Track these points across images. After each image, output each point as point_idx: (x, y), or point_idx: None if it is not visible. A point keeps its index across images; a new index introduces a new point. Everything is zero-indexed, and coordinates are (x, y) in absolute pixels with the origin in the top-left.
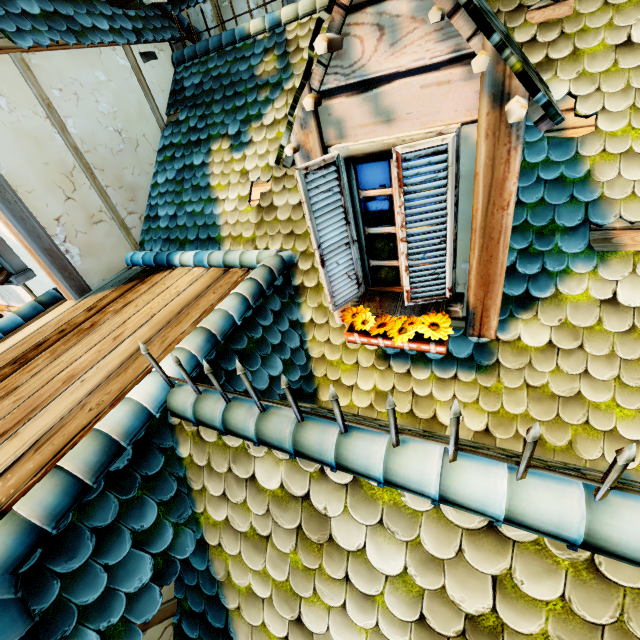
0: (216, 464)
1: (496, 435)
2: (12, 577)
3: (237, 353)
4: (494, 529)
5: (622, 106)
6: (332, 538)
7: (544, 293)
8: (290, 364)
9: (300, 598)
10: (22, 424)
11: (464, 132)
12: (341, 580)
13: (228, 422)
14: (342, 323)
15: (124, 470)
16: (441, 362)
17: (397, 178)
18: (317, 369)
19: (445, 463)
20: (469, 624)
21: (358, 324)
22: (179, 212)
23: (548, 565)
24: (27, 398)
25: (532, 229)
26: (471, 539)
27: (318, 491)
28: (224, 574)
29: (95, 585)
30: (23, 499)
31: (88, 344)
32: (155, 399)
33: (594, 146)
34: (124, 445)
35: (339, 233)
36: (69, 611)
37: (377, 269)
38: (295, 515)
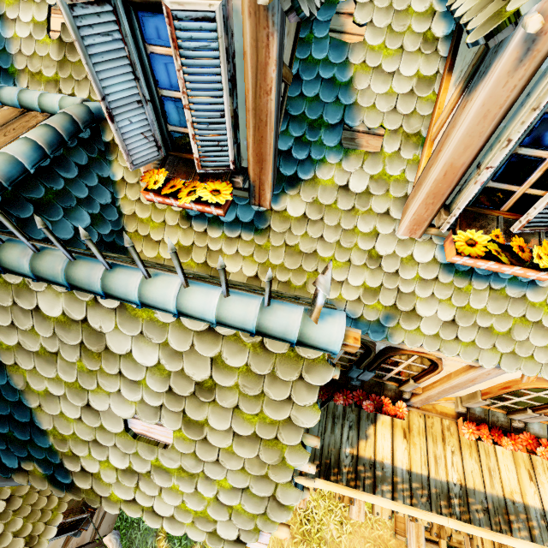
0: (0, 299)
1: (262, 279)
2: None
3: (32, 202)
4: (212, 330)
5: (383, 23)
6: (108, 347)
7: (307, 176)
8: (99, 218)
9: (88, 391)
10: None
11: (235, 4)
12: (116, 374)
13: (2, 261)
14: None
15: None
16: (230, 224)
17: (171, 37)
18: (129, 225)
19: (182, 289)
20: (197, 387)
21: (151, 184)
22: None
23: (241, 347)
24: None
25: (307, 121)
26: (199, 337)
27: (94, 315)
28: (23, 384)
29: None
30: None
31: None
32: None
33: (359, 55)
34: None
35: (128, 88)
36: None
37: (175, 135)
38: (77, 334)
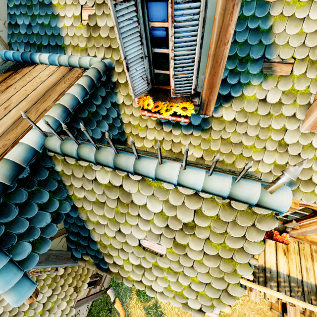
0: (76, 174)
1: (205, 159)
2: None
3: (82, 119)
4: (197, 194)
5: None
6: (132, 201)
7: (237, 94)
8: (112, 126)
9: (120, 223)
10: None
11: None
12: (136, 216)
13: (80, 154)
14: (139, 105)
15: (27, 178)
16: (186, 127)
17: (171, 16)
18: (126, 129)
19: (181, 170)
20: (184, 226)
21: (147, 106)
22: (32, 23)
23: (214, 205)
24: None
25: (238, 58)
26: (188, 198)
27: (126, 183)
28: (86, 217)
29: (23, 226)
30: None
31: None
32: (37, 143)
33: (278, 9)
34: (24, 166)
35: (137, 50)
36: (12, 236)
37: (158, 75)
38: (116, 193)
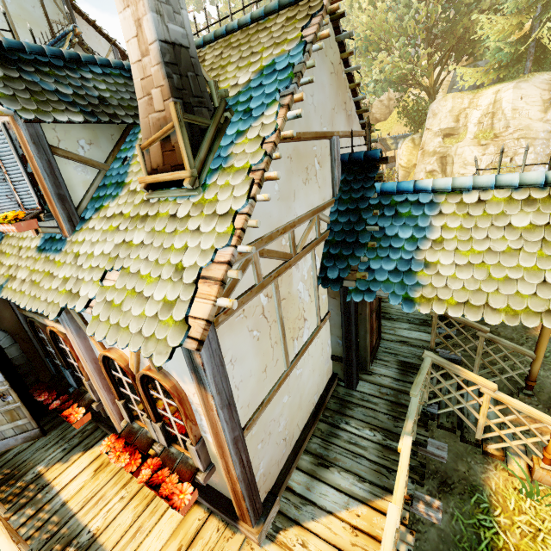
0: None
1: None
2: None
3: None
4: None
5: None
6: None
7: None
8: None
9: None
10: None
11: None
12: None
13: None
14: None
15: None
16: None
17: None
18: None
19: None
20: None
21: None
22: None
23: None
24: None
25: None
26: None
27: None
28: None
29: None
30: None
31: None
32: None
33: None
34: None
35: None
36: None
37: None
38: None
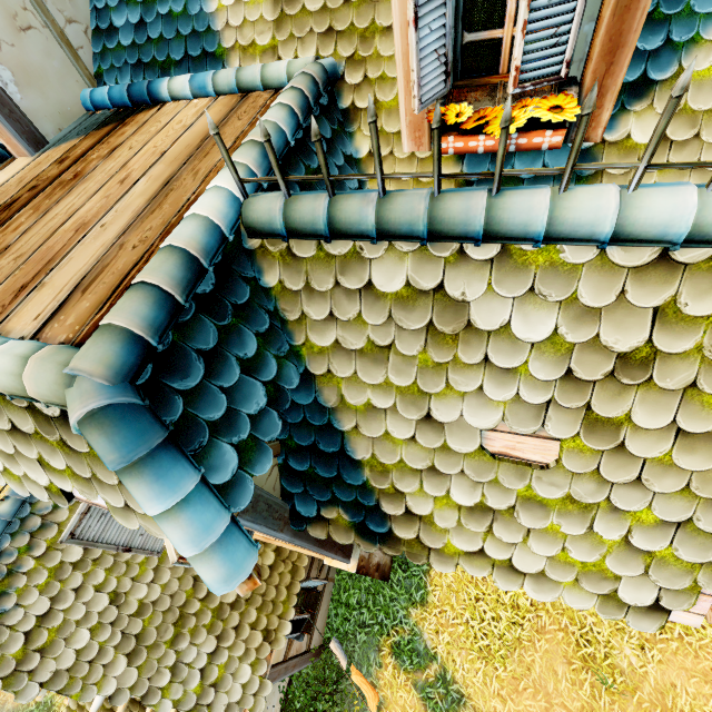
0: (318, 283)
1: None
2: (132, 387)
3: (297, 182)
4: (666, 258)
5: None
6: (470, 324)
7: (664, 74)
8: None
9: (430, 395)
10: (44, 275)
11: None
12: (479, 364)
13: (336, 219)
14: (411, 151)
15: (211, 295)
16: (535, 180)
17: None
18: None
19: (623, 195)
20: (620, 363)
21: (457, 118)
22: (147, 16)
23: None
24: (32, 253)
25: None
26: (637, 277)
27: (455, 277)
28: (336, 399)
29: (216, 404)
30: (110, 313)
31: (84, 193)
32: (225, 216)
33: None
34: (205, 265)
35: None
36: (199, 425)
37: (471, 48)
38: (425, 312)
